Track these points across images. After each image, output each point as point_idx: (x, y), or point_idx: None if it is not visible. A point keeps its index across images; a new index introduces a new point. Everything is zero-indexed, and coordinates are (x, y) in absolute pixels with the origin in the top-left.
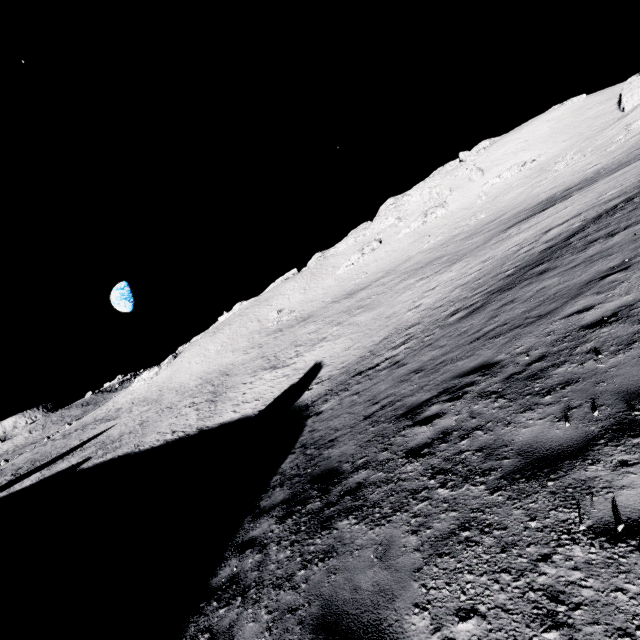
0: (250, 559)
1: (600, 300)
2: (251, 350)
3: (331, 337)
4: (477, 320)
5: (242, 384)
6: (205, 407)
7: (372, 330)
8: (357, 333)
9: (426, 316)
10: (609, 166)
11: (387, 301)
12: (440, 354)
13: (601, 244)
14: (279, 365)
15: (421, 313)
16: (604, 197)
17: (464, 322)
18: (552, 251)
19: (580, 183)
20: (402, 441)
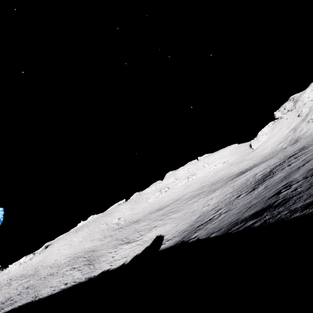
0: (266, 216)
1: (310, 166)
2: (105, 238)
3: (160, 225)
4: (259, 189)
5: (109, 253)
6: (85, 267)
7: (186, 217)
8: (176, 220)
9: (219, 204)
10: (258, 163)
11: (186, 207)
12: (254, 197)
13: (288, 167)
14: (131, 241)
15: (214, 205)
16: (271, 164)
17: (251, 192)
18: (268, 174)
19: (250, 167)
20: (283, 194)
